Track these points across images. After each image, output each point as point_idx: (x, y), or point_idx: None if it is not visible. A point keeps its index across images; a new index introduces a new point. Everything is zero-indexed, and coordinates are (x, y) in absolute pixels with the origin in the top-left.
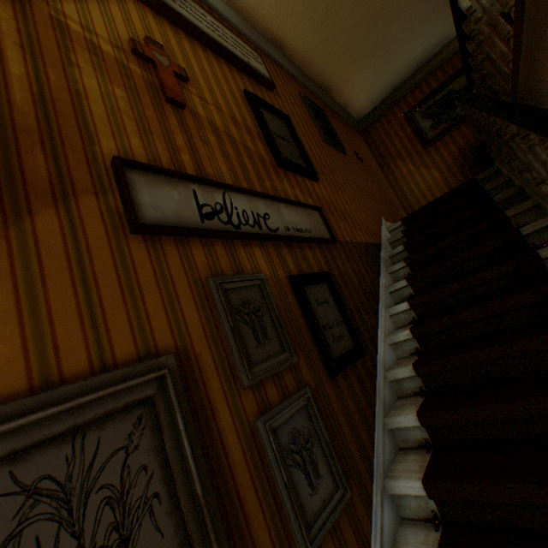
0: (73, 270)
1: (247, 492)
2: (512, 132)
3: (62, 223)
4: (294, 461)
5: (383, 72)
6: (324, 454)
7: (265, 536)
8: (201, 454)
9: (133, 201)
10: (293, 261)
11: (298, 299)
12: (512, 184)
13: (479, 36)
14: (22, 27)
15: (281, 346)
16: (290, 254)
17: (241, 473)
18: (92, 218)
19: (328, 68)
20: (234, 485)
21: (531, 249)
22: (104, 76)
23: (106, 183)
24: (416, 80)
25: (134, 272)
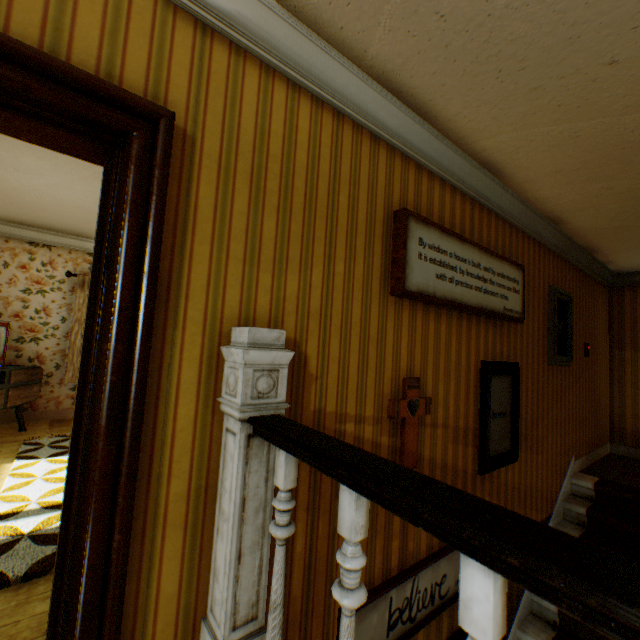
0: None
1: None
2: None
3: None
4: None
5: None
6: None
7: None
8: None
9: None
10: (447, 619)
11: None
12: None
13: None
14: (312, 477)
15: None
16: (448, 611)
17: None
18: None
19: (610, 240)
20: None
21: None
22: None
23: (330, 636)
24: None
25: None
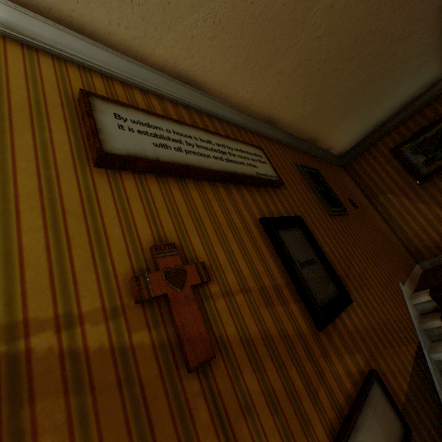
0: None
1: None
2: None
3: None
4: None
5: (367, 117)
6: None
7: None
8: None
9: None
10: None
11: None
12: None
13: None
14: None
15: None
16: None
17: None
18: None
19: (316, 127)
20: None
21: None
22: (90, 438)
23: None
24: (400, 118)
25: None
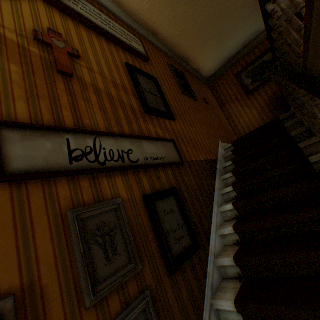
0: None
1: None
2: (303, 93)
3: None
4: None
5: (221, 49)
6: None
7: None
8: None
9: (3, 155)
10: (148, 183)
11: (149, 213)
12: (303, 123)
13: (281, 28)
14: None
15: (128, 258)
16: (147, 177)
17: None
18: None
19: (187, 47)
20: None
21: (317, 173)
22: (3, 56)
23: None
24: (242, 55)
25: None
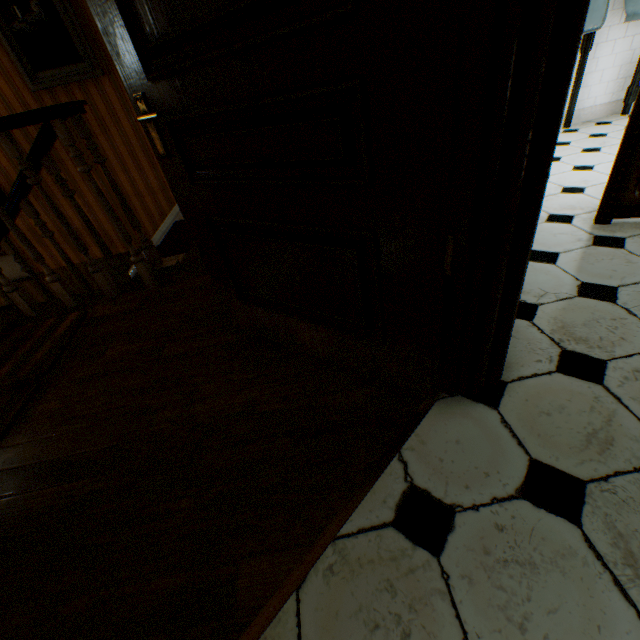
0: None
1: None
2: None
3: None
4: None
5: None
6: None
7: None
8: None
9: None
10: None
11: None
12: None
13: None
14: None
15: None
16: None
17: None
18: None
19: None
20: None
21: None
22: None
23: None
24: None
25: None
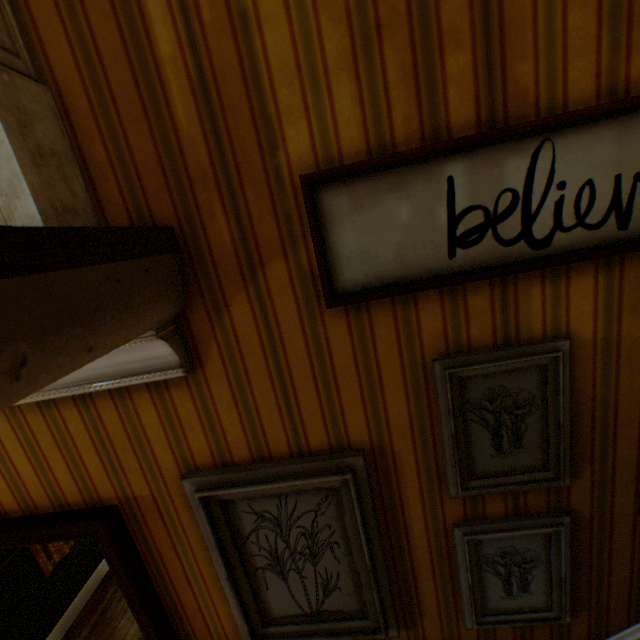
0: (268, 363)
1: (422, 565)
2: None
3: (254, 310)
4: (492, 568)
5: None
6: (549, 580)
7: (430, 593)
8: (377, 535)
9: (328, 255)
10: None
11: None
12: None
13: None
14: None
15: (542, 459)
16: None
17: (420, 553)
18: (282, 294)
19: None
20: (409, 556)
21: None
22: None
23: (295, 227)
24: None
25: (328, 359)
